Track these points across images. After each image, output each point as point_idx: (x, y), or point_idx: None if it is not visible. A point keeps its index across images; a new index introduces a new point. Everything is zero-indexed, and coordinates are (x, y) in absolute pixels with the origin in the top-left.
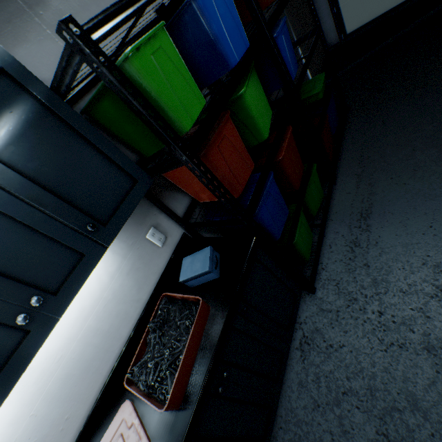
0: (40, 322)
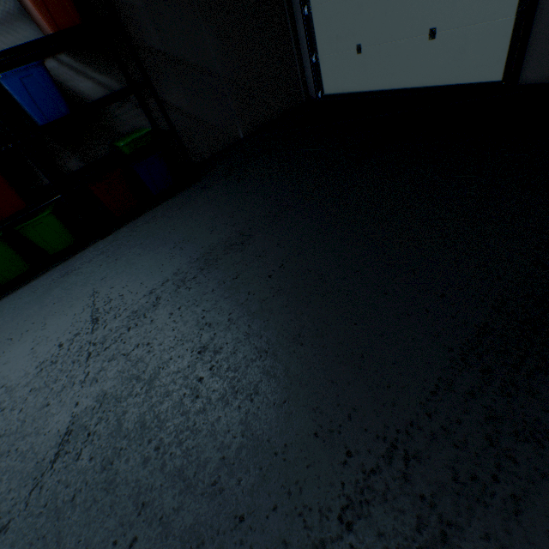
0: None
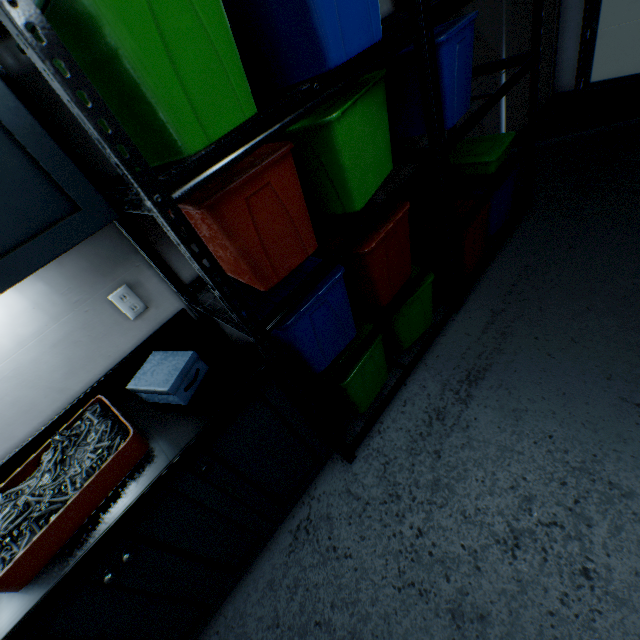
0: None
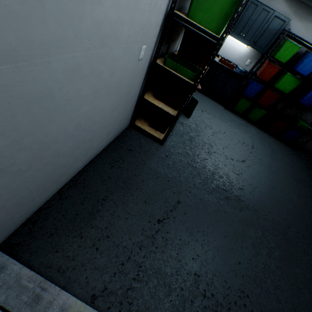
0: (239, 37)
